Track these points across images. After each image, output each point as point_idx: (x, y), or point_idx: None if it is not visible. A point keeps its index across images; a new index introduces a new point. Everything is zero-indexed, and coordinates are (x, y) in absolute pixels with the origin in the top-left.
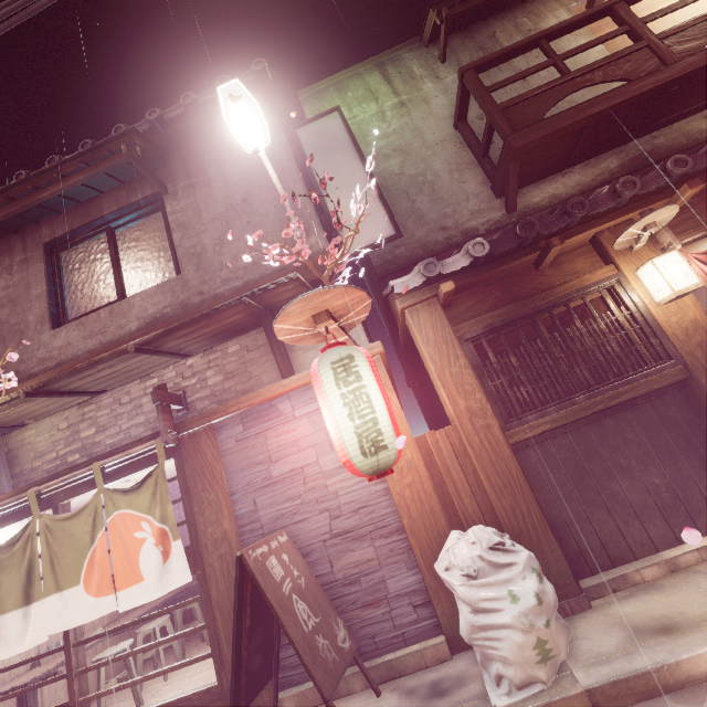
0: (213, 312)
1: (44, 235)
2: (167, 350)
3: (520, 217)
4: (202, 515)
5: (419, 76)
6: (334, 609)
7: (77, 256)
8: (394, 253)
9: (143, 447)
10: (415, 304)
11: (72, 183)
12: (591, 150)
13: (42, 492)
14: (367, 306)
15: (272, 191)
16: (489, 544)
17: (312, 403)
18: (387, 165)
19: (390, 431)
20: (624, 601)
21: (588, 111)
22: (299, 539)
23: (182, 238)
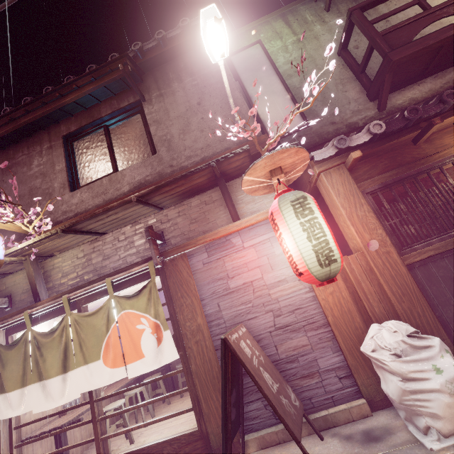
0: (189, 173)
1: (62, 131)
2: (151, 203)
3: (388, 114)
4: (182, 314)
5: (310, 21)
6: (283, 378)
7: (83, 145)
8: (298, 140)
9: (139, 268)
10: (329, 168)
11: (85, 92)
12: (440, 66)
13: (70, 298)
14: (304, 166)
15: (218, 97)
16: (407, 332)
17: (256, 238)
18: (290, 81)
19: (336, 250)
20: None
21: (447, 33)
22: (252, 331)
23: (157, 129)
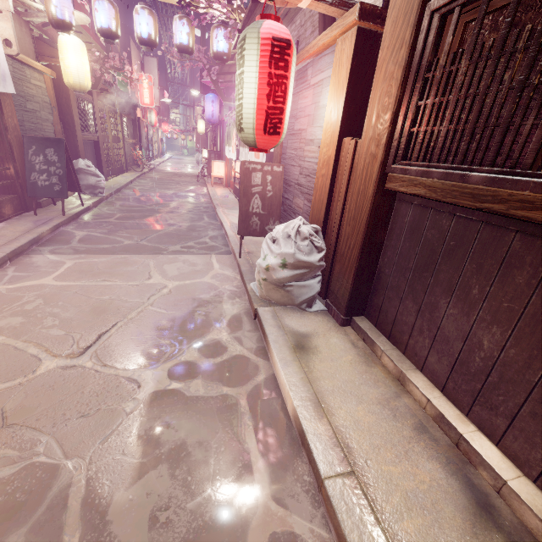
0: None
1: None
2: None
3: None
4: None
5: None
6: (279, 217)
7: None
8: None
9: None
10: None
11: None
12: None
13: None
14: None
15: None
16: (290, 233)
17: (317, 75)
18: None
19: (251, 119)
20: (347, 342)
21: None
22: (291, 176)
23: None
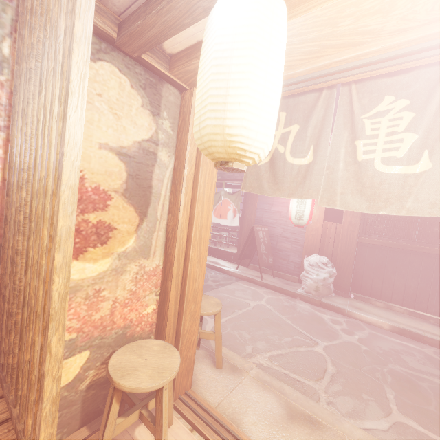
0: None
1: None
2: None
3: None
4: (247, 211)
5: None
6: (272, 253)
7: None
8: None
9: (237, 183)
10: None
11: None
12: None
13: None
14: None
15: None
16: (322, 262)
17: None
18: None
19: (307, 216)
20: (360, 302)
21: None
22: (271, 232)
23: None
